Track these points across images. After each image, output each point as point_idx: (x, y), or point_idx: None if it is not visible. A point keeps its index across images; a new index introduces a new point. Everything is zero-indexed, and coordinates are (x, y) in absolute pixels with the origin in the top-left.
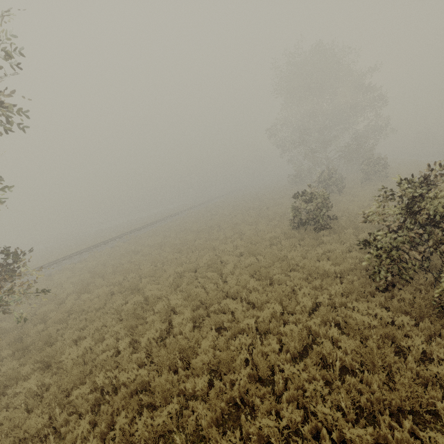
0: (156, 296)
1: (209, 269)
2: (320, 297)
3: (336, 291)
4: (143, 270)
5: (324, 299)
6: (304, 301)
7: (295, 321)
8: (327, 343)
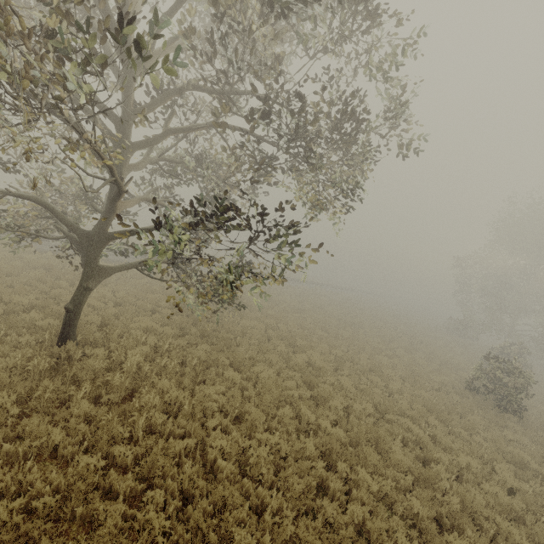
0: (319, 366)
1: (370, 372)
2: (522, 484)
3: (541, 491)
4: (294, 329)
5: (526, 489)
6: (506, 476)
7: (505, 489)
8: (540, 532)
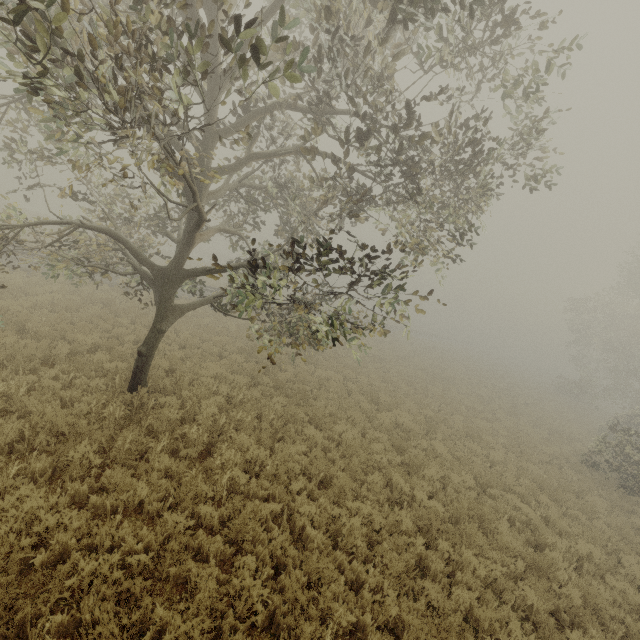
0: (408, 427)
1: (467, 438)
2: None
3: None
4: (376, 382)
5: None
6: (636, 571)
7: (636, 586)
8: None
